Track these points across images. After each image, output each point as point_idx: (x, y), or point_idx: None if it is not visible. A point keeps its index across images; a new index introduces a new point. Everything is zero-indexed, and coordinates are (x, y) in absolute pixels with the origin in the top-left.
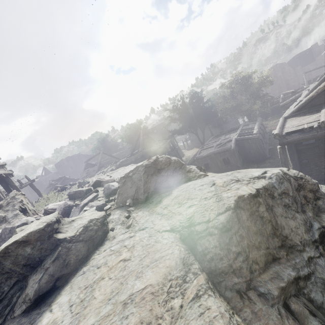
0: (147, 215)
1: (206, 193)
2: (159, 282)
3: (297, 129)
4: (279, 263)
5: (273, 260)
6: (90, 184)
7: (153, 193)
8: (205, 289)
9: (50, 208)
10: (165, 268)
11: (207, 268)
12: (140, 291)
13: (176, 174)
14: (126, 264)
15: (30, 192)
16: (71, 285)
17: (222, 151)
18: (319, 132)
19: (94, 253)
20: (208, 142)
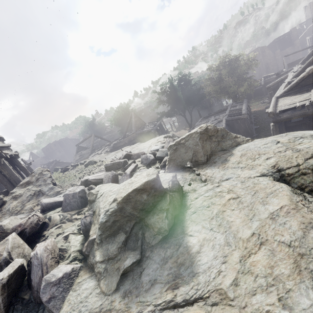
0: (219, 171)
1: (276, 149)
2: (289, 203)
3: (290, 107)
4: None
5: None
6: (120, 157)
7: (211, 156)
8: None
9: (91, 179)
10: (286, 196)
11: None
12: (278, 210)
13: (226, 140)
14: (240, 200)
15: None
16: (191, 220)
17: None
18: (310, 109)
19: (186, 201)
20: (199, 123)
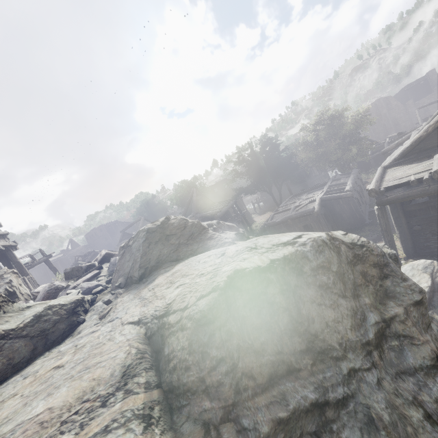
0: (129, 300)
1: (207, 267)
2: (66, 403)
3: (400, 183)
4: (296, 377)
5: (288, 372)
6: (97, 259)
7: (154, 269)
8: (128, 418)
9: (36, 291)
10: (88, 382)
11: (167, 384)
12: (32, 418)
13: (192, 243)
14: (54, 374)
15: (51, 272)
16: None
17: (301, 215)
18: (432, 185)
19: (41, 356)
20: (285, 204)
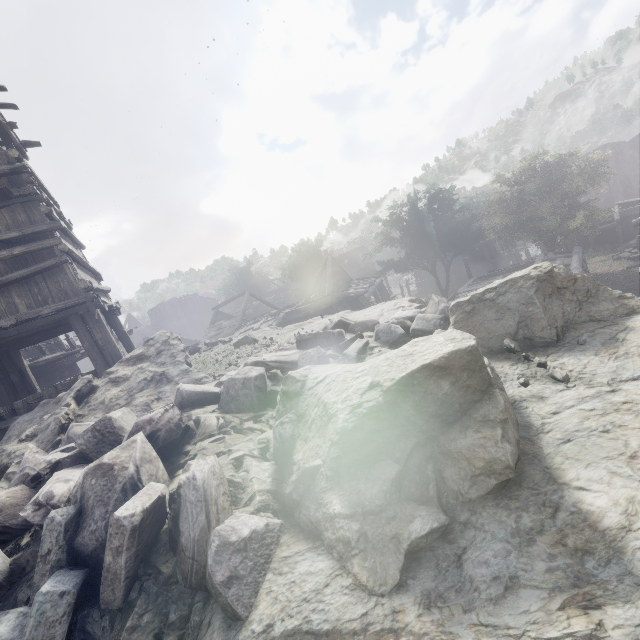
0: (603, 361)
1: None
2: None
3: None
4: None
5: None
6: (326, 327)
7: (565, 330)
8: None
9: (270, 360)
10: None
11: None
12: None
13: (597, 301)
14: None
15: None
16: (565, 456)
17: None
18: None
19: (526, 417)
20: (467, 289)
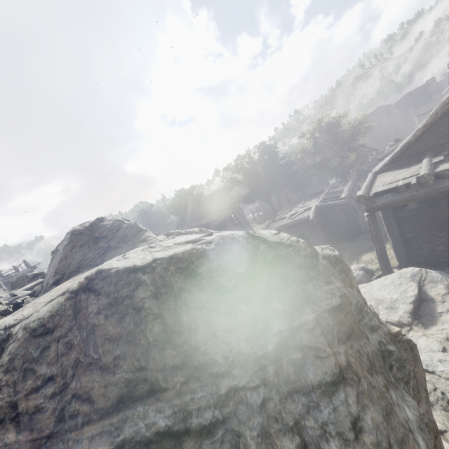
0: None
1: None
2: None
3: (389, 188)
4: (157, 399)
5: (150, 393)
6: None
7: (72, 275)
8: None
9: None
10: None
11: None
12: None
13: (123, 246)
14: None
15: None
16: None
17: (296, 223)
18: (419, 190)
19: None
20: (282, 212)
